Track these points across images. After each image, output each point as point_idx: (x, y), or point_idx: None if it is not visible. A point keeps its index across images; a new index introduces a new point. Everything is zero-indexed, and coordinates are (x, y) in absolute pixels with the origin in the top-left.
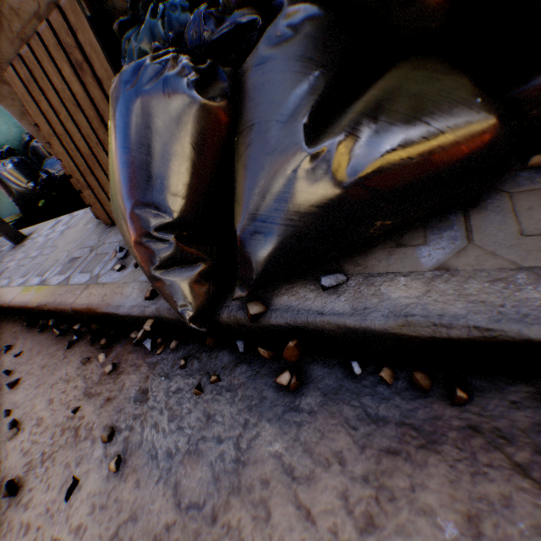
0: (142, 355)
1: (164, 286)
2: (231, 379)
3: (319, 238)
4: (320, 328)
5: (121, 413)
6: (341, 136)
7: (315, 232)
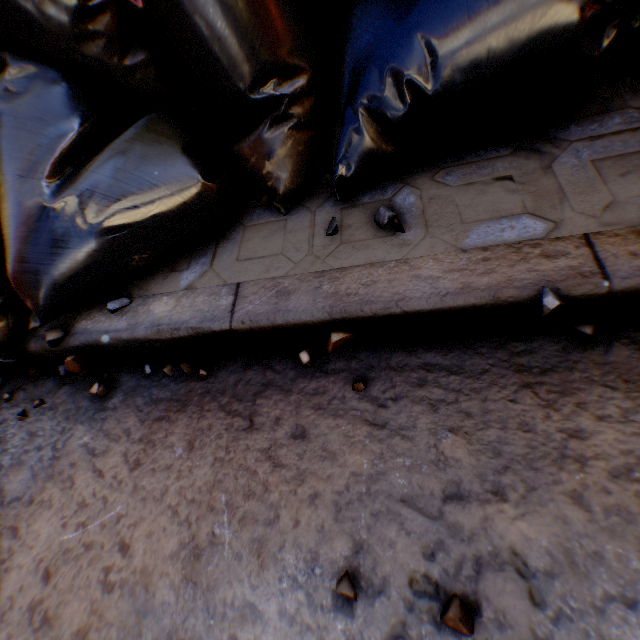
0: None
1: None
2: (55, 400)
3: (87, 273)
4: (108, 343)
5: None
6: (78, 192)
7: (80, 268)
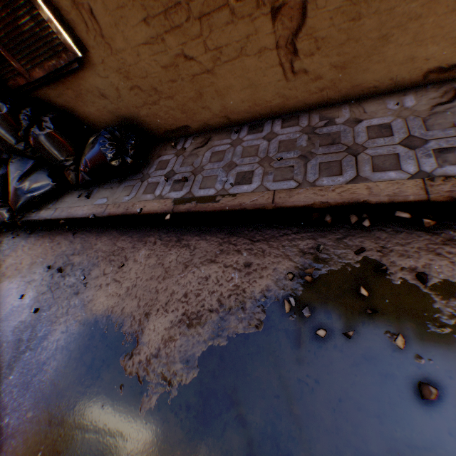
0: (4, 233)
1: (0, 213)
2: (22, 234)
3: (26, 203)
4: (31, 220)
5: None
6: (24, 185)
7: (25, 201)
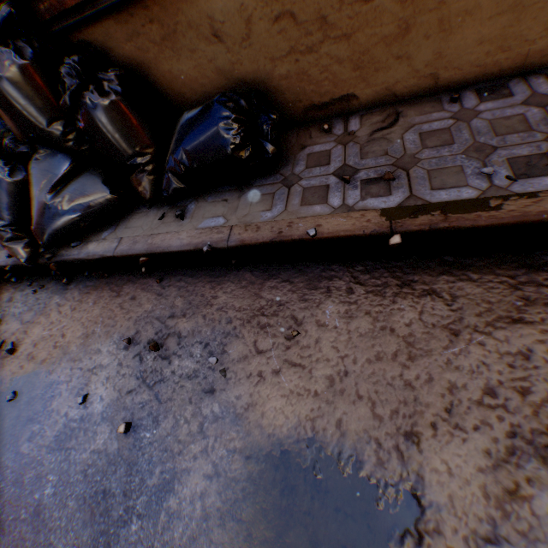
0: (13, 285)
1: (11, 249)
2: (49, 286)
3: (63, 230)
4: (70, 260)
5: (2, 307)
6: (60, 198)
7: (60, 228)
